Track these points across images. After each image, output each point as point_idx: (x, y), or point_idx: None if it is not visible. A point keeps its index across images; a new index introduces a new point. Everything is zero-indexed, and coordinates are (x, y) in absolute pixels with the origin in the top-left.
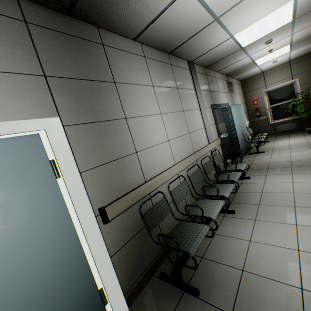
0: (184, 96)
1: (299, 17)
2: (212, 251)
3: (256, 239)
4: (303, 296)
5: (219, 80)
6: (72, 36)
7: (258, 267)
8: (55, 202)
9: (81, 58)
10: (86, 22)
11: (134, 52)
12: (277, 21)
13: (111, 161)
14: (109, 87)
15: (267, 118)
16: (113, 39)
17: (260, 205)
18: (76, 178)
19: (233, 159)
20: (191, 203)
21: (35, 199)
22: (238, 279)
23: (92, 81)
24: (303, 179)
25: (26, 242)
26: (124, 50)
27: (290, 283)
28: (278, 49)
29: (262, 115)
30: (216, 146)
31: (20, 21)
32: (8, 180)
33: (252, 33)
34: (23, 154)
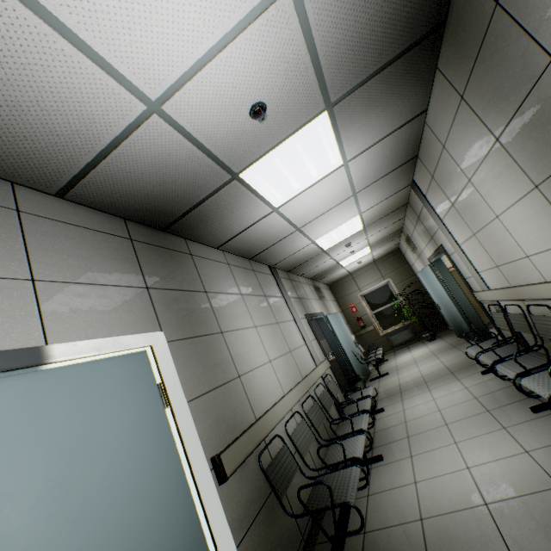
0: (274, 305)
1: (368, 226)
2: (375, 518)
3: (421, 477)
4: (490, 510)
5: (305, 285)
6: (166, 249)
7: (436, 505)
8: (166, 443)
9: (175, 269)
10: (176, 235)
11: (218, 259)
12: (350, 229)
13: (215, 387)
14: (201, 297)
15: (375, 328)
16: (199, 249)
17: (410, 436)
18: (184, 408)
19: (354, 385)
20: (318, 460)
21: (147, 437)
22: (420, 532)
23: (186, 292)
24: (443, 391)
25: (140, 503)
26: (209, 258)
27: (474, 504)
28: (359, 251)
29: (368, 325)
30: (326, 370)
31: (127, 239)
32: (122, 408)
33: (332, 238)
34: (134, 375)
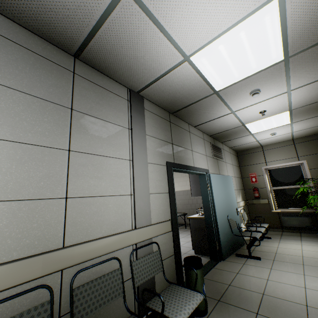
0: (90, 128)
1: (295, 56)
2: None
3: None
4: None
5: (198, 138)
6: None
7: None
8: None
9: None
10: None
11: None
12: (258, 48)
13: None
14: None
15: (270, 203)
16: None
17: None
18: None
19: (187, 270)
20: None
21: None
22: None
23: None
24: None
25: None
26: None
27: None
28: (273, 114)
29: (263, 198)
30: (161, 235)
31: None
32: None
33: (223, 63)
34: None
